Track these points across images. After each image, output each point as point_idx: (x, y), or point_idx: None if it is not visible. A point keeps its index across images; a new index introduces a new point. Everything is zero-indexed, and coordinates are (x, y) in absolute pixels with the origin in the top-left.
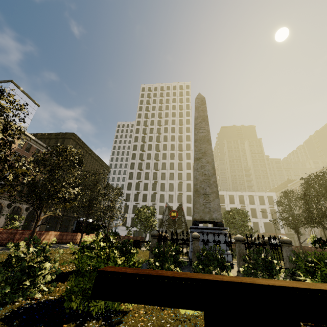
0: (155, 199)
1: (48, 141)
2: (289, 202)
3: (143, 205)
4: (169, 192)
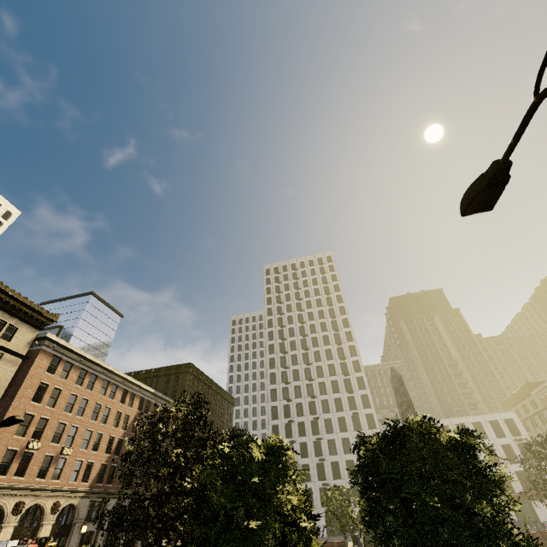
0: (321, 450)
1: (156, 381)
2: (538, 461)
3: (304, 463)
4: (342, 433)
